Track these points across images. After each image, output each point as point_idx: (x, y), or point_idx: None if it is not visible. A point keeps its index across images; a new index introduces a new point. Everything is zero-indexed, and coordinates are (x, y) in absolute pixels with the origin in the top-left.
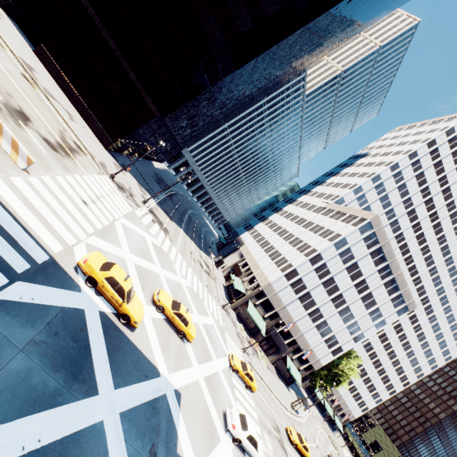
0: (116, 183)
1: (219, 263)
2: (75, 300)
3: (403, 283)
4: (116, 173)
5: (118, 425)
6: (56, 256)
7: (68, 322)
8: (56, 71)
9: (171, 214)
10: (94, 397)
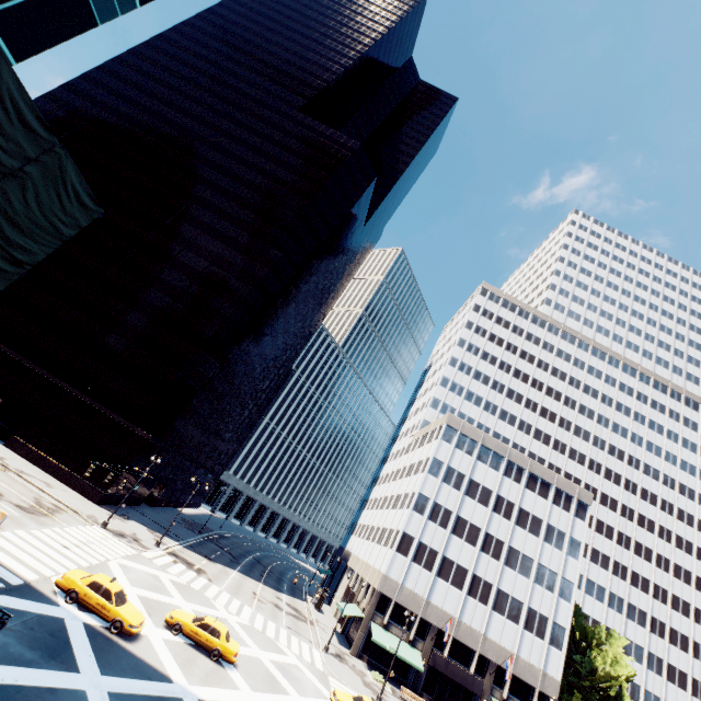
0: (112, 531)
1: (319, 601)
2: (53, 611)
3: (546, 472)
4: (109, 517)
5: (106, 698)
6: (32, 582)
7: (45, 624)
8: (30, 451)
9: (214, 556)
10: (75, 673)
